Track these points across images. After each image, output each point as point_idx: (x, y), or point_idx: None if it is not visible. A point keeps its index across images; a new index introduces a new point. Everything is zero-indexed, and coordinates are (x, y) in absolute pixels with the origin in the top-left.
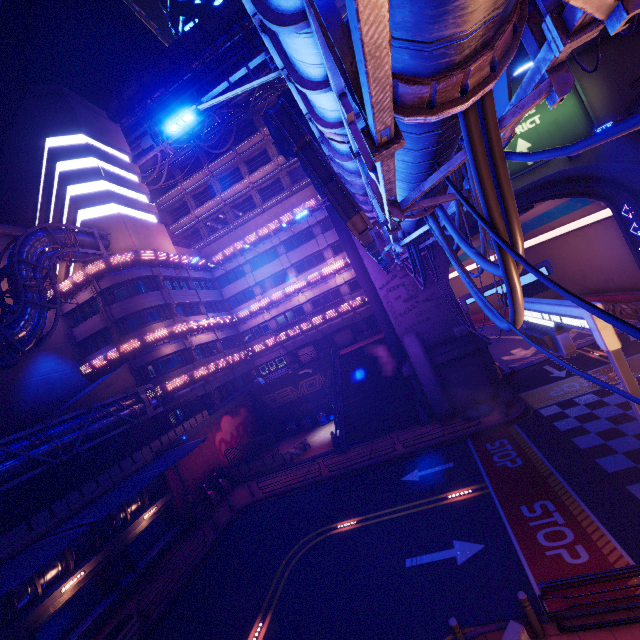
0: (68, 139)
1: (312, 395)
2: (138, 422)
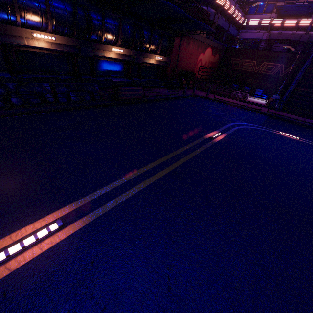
0: None
1: (263, 76)
2: None
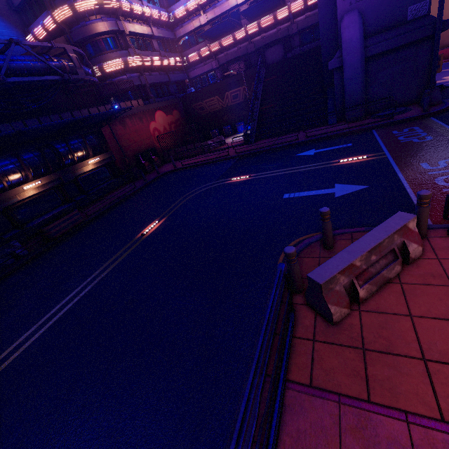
0: None
1: (235, 107)
2: (69, 79)
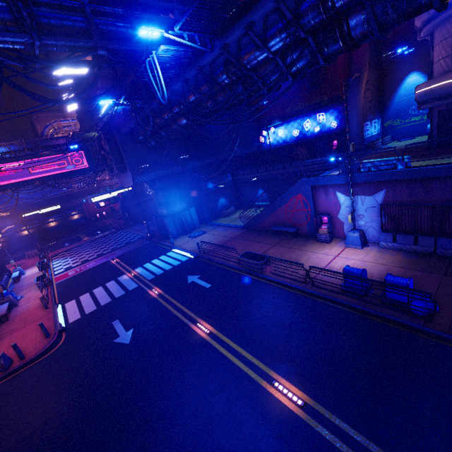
0: (60, 72)
1: None
2: (70, 193)
